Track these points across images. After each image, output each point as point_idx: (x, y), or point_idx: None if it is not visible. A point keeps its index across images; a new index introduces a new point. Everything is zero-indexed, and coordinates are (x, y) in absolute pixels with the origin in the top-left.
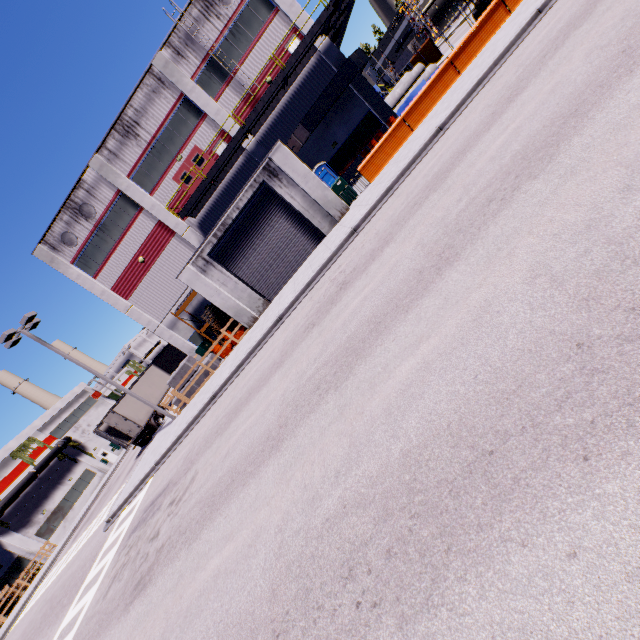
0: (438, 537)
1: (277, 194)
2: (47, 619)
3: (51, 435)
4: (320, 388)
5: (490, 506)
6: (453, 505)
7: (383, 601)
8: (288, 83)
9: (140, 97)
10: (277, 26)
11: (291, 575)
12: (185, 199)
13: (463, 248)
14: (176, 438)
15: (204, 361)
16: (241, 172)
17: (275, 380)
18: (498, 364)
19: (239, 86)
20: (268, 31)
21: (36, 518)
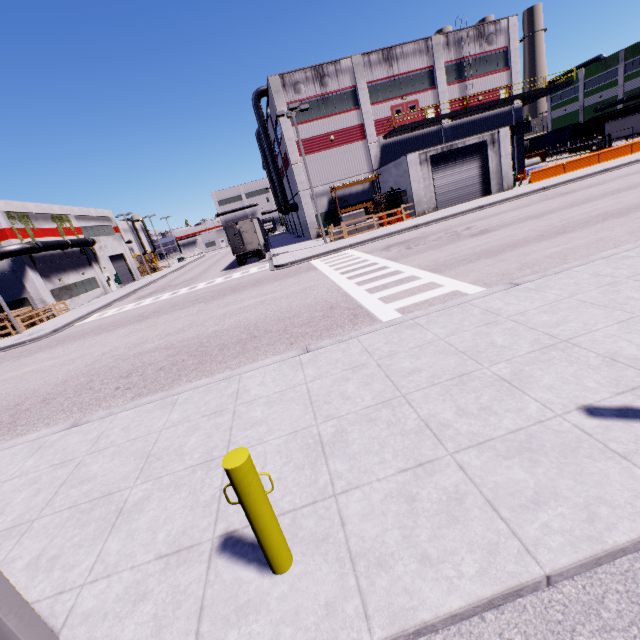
0: None
1: (484, 153)
2: (251, 285)
3: (80, 228)
4: (608, 194)
5: None
6: None
7: None
8: (488, 109)
9: (410, 48)
10: (503, 76)
11: None
12: (387, 124)
13: None
14: (375, 237)
15: (372, 219)
16: (429, 135)
17: (534, 206)
18: None
19: (463, 89)
20: (497, 75)
21: (54, 279)
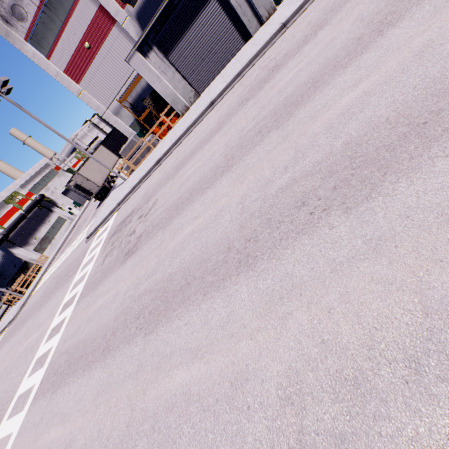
0: (376, 171)
1: None
2: (60, 283)
3: (30, 192)
4: (262, 132)
5: (421, 147)
6: (389, 155)
7: (331, 207)
8: None
9: None
10: None
11: (254, 217)
12: None
13: (408, 10)
14: (132, 188)
15: (146, 139)
16: None
17: (216, 139)
18: (437, 75)
19: None
20: None
21: (32, 241)
